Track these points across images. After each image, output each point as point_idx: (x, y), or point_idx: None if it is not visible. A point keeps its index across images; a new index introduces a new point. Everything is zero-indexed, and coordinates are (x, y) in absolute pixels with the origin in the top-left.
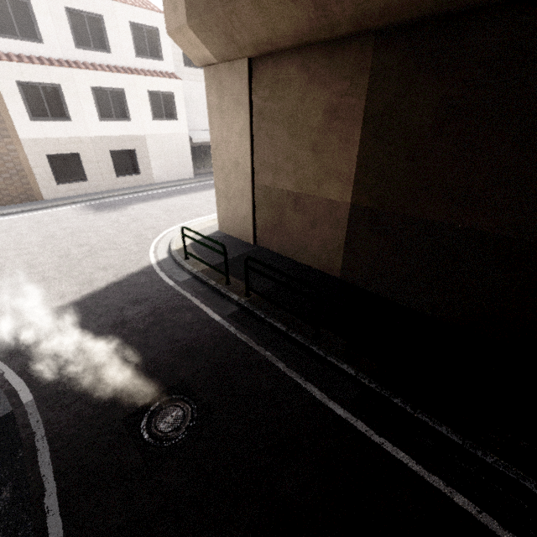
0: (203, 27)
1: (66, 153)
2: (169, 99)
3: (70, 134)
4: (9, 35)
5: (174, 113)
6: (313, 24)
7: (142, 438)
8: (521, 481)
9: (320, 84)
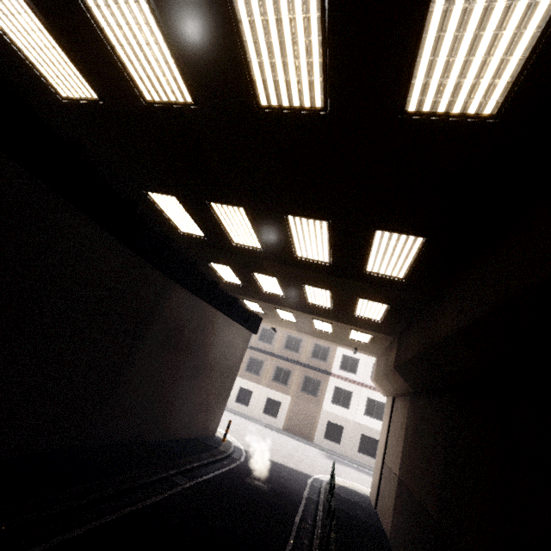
0: (376, 381)
1: (337, 424)
2: None
3: (345, 416)
4: (344, 370)
5: None
6: (393, 388)
7: (250, 479)
8: None
9: (401, 412)
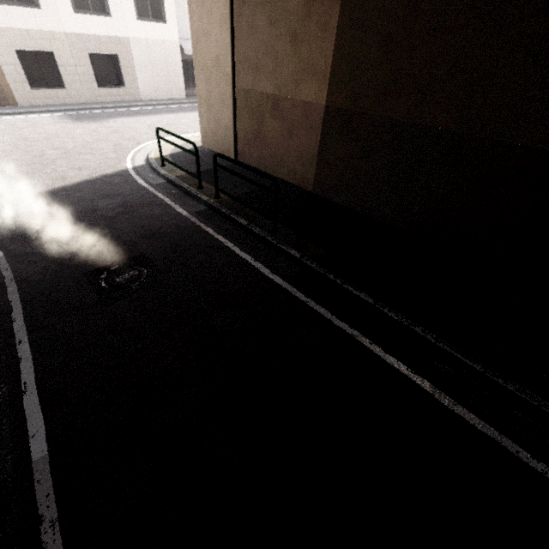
0: None
1: (38, 51)
2: None
3: (41, 27)
4: None
5: (162, 13)
6: None
7: (100, 286)
8: (412, 327)
9: None
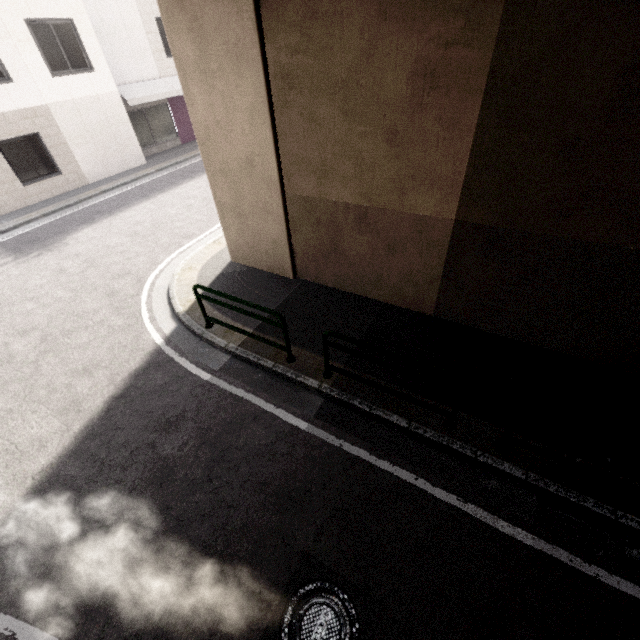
0: None
1: None
2: (68, 32)
3: None
4: None
5: (84, 58)
6: None
7: None
8: None
9: (403, 22)
